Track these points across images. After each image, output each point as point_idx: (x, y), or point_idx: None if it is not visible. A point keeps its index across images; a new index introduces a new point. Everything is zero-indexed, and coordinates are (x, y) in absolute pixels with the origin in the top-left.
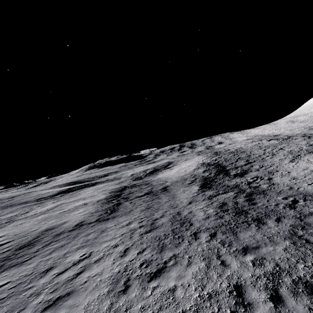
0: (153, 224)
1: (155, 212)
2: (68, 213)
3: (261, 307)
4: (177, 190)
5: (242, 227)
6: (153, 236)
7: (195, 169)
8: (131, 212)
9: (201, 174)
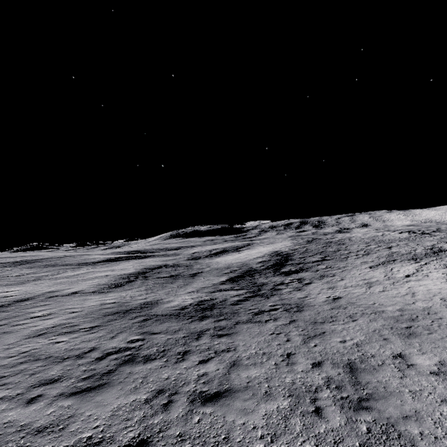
0: (124, 303)
1: (146, 294)
2: (83, 281)
3: (85, 359)
4: (204, 278)
5: (180, 319)
6: (107, 312)
7: (256, 258)
8: (128, 290)
9: (253, 264)
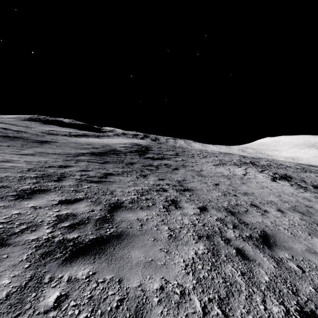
0: None
1: None
2: None
3: None
4: (57, 146)
5: None
6: None
7: (119, 143)
8: None
9: (116, 147)
